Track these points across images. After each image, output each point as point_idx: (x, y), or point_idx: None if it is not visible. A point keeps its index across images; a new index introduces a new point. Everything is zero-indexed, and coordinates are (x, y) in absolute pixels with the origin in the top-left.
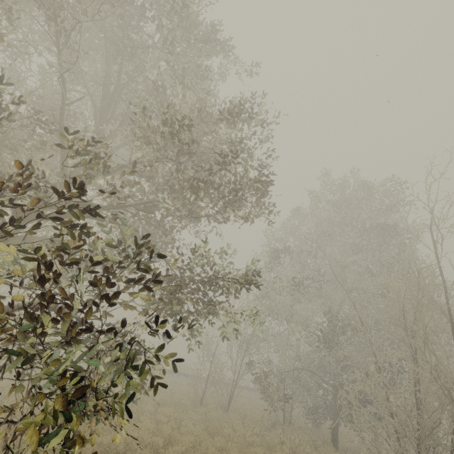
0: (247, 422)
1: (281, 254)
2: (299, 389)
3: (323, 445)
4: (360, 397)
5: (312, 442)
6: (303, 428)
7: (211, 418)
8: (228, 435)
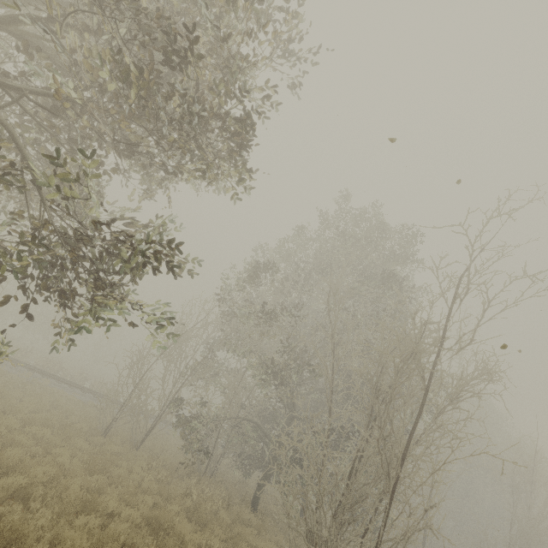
0: (157, 465)
1: (262, 272)
2: (236, 437)
3: (241, 504)
4: (294, 456)
5: (228, 498)
6: (228, 482)
7: (107, 452)
8: (117, 476)
